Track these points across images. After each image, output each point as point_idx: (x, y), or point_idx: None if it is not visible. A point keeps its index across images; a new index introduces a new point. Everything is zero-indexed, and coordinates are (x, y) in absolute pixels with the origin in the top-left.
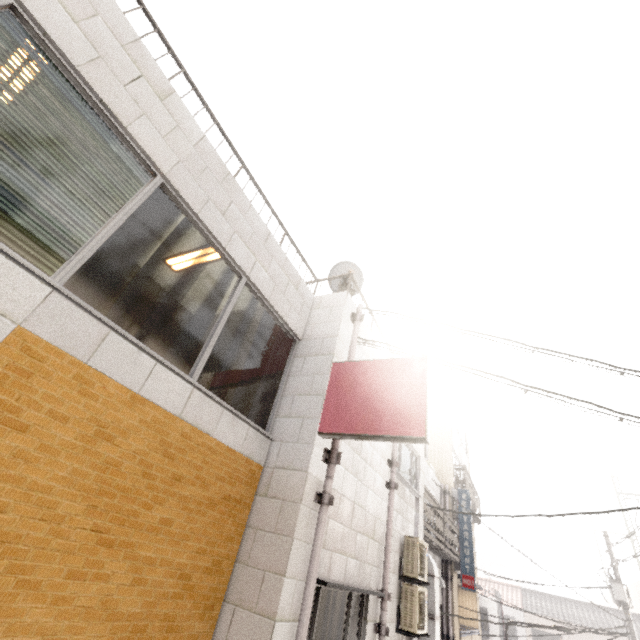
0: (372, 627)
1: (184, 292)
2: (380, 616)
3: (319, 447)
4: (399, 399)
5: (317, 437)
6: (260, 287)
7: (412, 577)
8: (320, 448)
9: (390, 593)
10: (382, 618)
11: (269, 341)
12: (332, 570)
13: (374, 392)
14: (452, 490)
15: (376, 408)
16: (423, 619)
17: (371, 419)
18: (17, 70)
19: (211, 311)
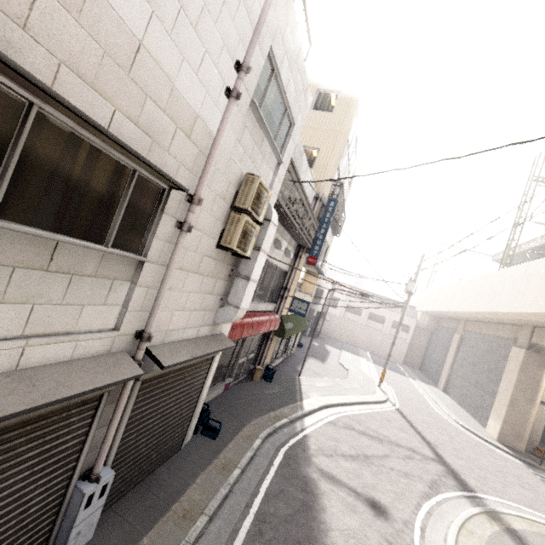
0: (174, 224)
1: None
2: (185, 216)
3: None
4: None
5: None
6: None
7: (242, 208)
8: None
9: (202, 199)
10: (187, 218)
11: None
12: (65, 94)
13: None
14: (324, 199)
15: None
16: (247, 245)
17: None
18: None
19: None
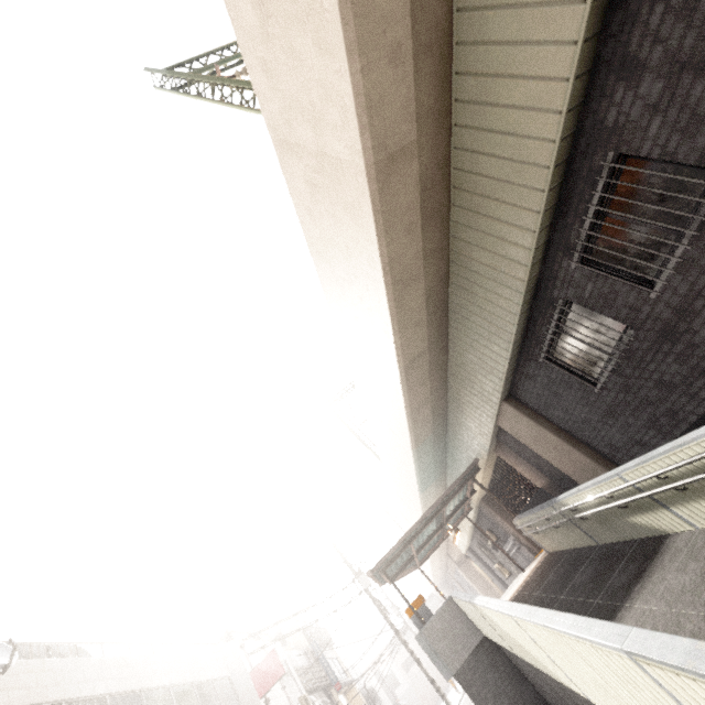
0: None
1: (212, 704)
2: None
3: (262, 703)
4: (274, 667)
5: (260, 701)
6: (216, 676)
7: None
8: (263, 703)
9: None
10: None
11: (226, 689)
12: None
13: (267, 671)
14: (308, 647)
15: (271, 676)
16: None
17: (271, 680)
18: (177, 698)
19: (216, 701)
